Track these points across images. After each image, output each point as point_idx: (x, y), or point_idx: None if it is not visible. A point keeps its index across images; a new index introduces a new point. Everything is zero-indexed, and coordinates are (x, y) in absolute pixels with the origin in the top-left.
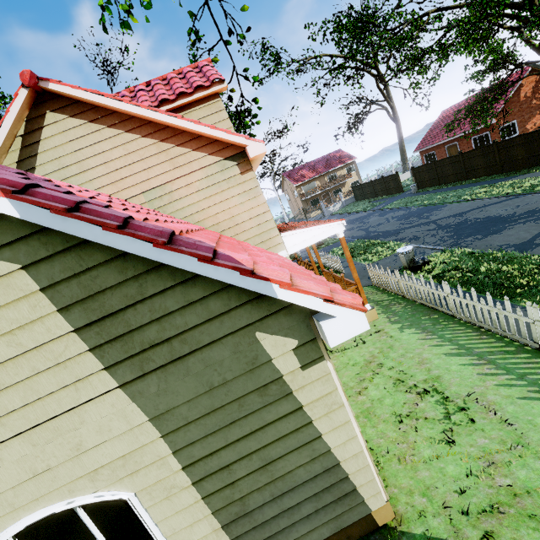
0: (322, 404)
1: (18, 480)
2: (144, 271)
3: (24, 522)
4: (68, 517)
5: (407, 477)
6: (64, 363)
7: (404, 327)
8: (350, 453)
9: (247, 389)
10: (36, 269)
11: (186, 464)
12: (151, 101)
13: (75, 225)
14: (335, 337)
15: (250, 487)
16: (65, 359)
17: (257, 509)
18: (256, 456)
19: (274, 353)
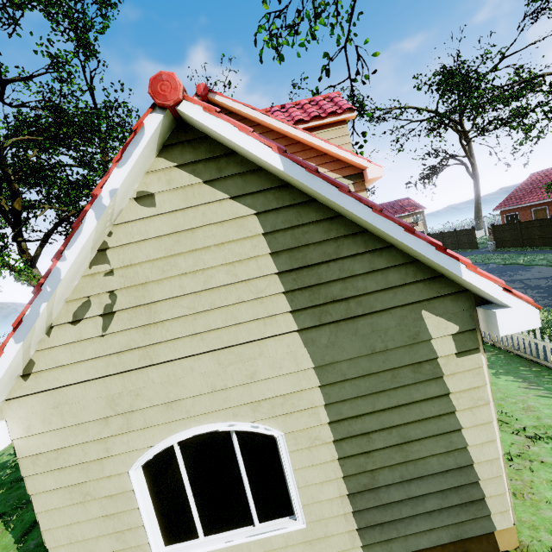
0: (468, 397)
1: (200, 391)
2: (343, 235)
3: (191, 432)
4: (223, 440)
5: (527, 512)
6: (262, 299)
7: (499, 373)
8: (486, 457)
9: (403, 362)
10: (265, 217)
11: (333, 419)
12: (287, 120)
13: (319, 184)
14: (506, 327)
15: (383, 461)
16: (264, 296)
17: (384, 487)
18: (395, 431)
19: (435, 334)
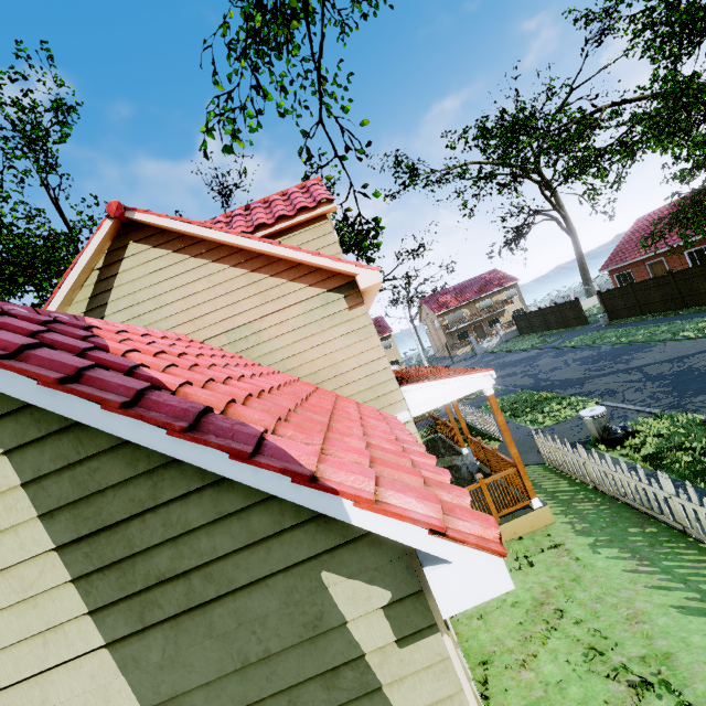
0: None
1: None
2: (162, 463)
3: None
4: None
5: None
6: (35, 598)
7: (599, 544)
8: None
9: (304, 673)
10: (22, 455)
11: None
12: (246, 227)
13: (67, 402)
14: (451, 600)
15: None
16: (36, 593)
17: None
18: None
19: (351, 612)
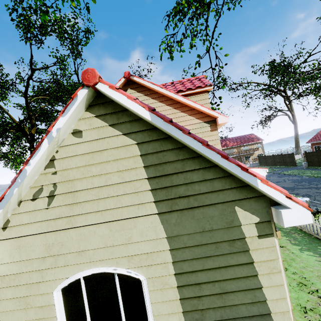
0: (267, 266)
1: (98, 246)
2: (187, 158)
3: (91, 271)
4: (109, 278)
5: None
6: (137, 193)
7: (303, 249)
8: (280, 309)
9: (223, 238)
10: (142, 145)
11: (177, 272)
12: (173, 90)
13: (171, 128)
14: (288, 221)
15: (209, 304)
16: (139, 191)
17: None
18: (217, 284)
19: (243, 222)
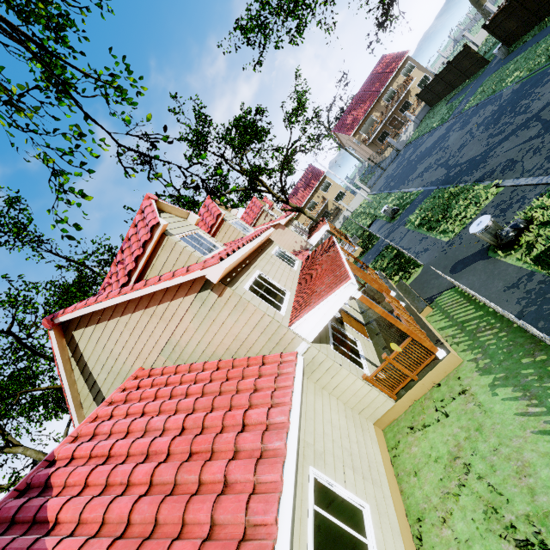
0: None
1: None
2: None
3: None
4: None
5: None
6: None
7: (497, 384)
8: None
9: None
10: None
11: None
12: (124, 275)
13: None
14: None
15: None
16: None
17: None
18: None
19: None
